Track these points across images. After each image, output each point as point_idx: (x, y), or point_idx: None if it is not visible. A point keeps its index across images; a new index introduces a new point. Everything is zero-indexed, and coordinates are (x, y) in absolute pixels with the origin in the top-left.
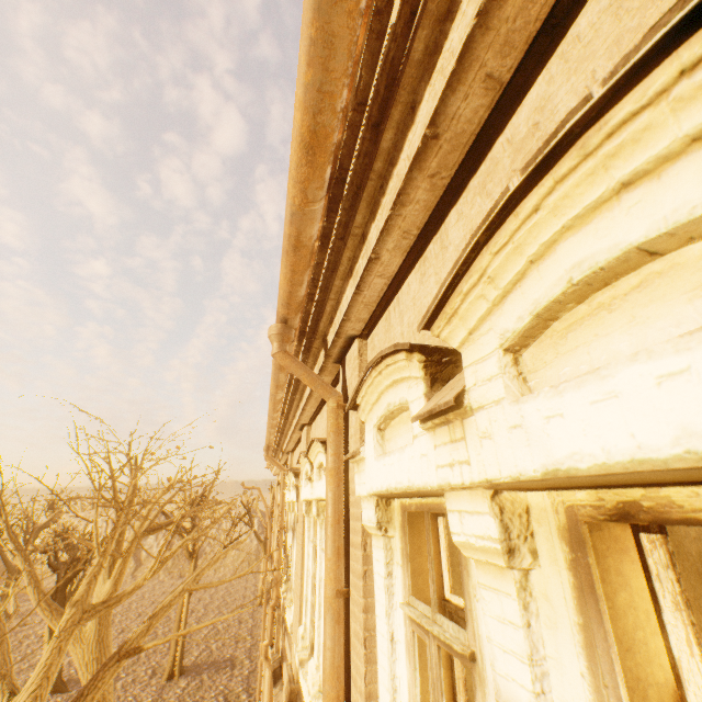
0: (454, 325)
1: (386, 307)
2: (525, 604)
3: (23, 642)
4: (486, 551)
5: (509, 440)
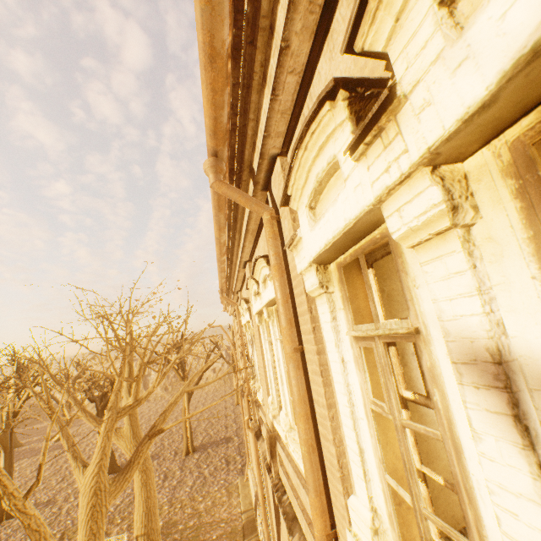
0: (379, 21)
1: (300, 113)
2: (470, 253)
3: (86, 448)
4: (429, 223)
5: (453, 86)
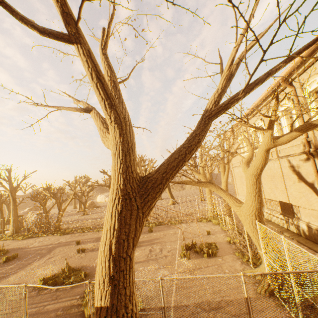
0: None
1: (305, 71)
2: None
3: None
4: None
5: None
